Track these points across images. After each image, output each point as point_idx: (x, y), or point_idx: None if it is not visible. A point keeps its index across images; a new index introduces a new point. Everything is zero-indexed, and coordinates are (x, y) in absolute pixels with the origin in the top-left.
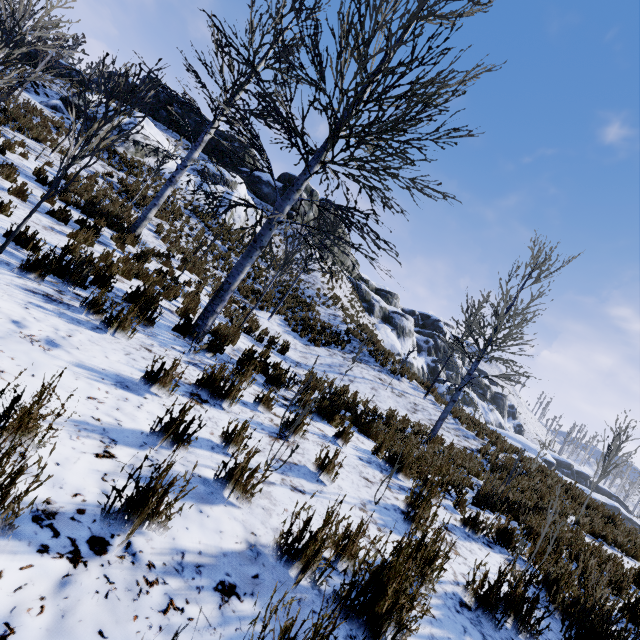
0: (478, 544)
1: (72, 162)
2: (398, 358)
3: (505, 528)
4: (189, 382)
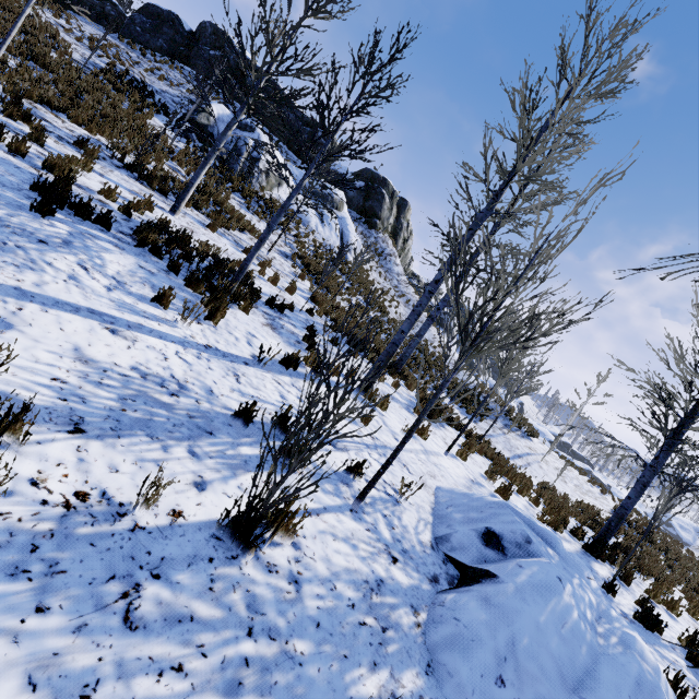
0: None
1: (655, 520)
2: None
3: None
4: (695, 626)
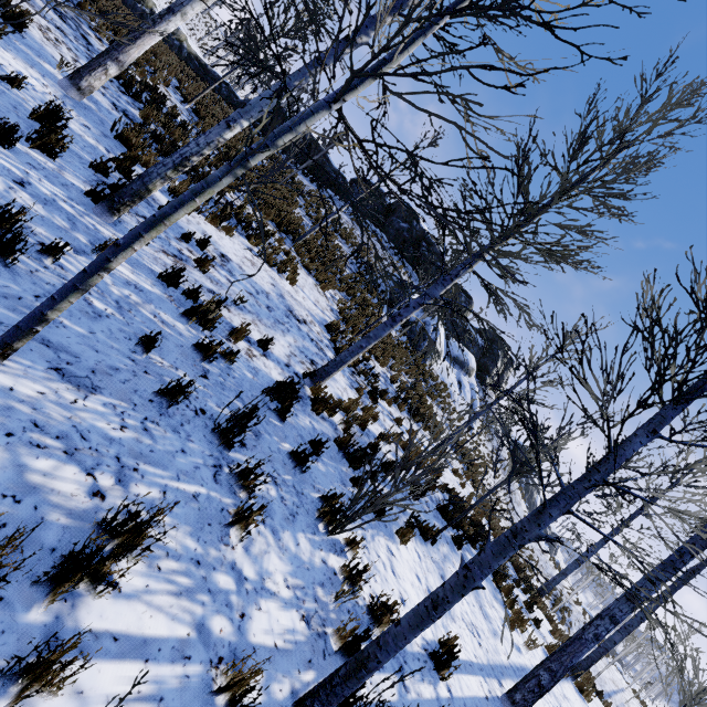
0: None
1: None
2: None
3: None
4: None
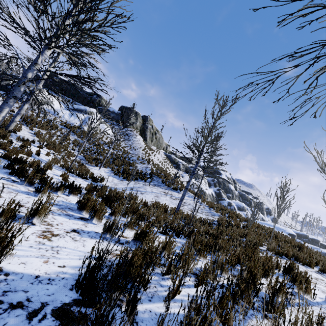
0: (104, 241)
1: None
2: (196, 190)
3: (144, 232)
4: None
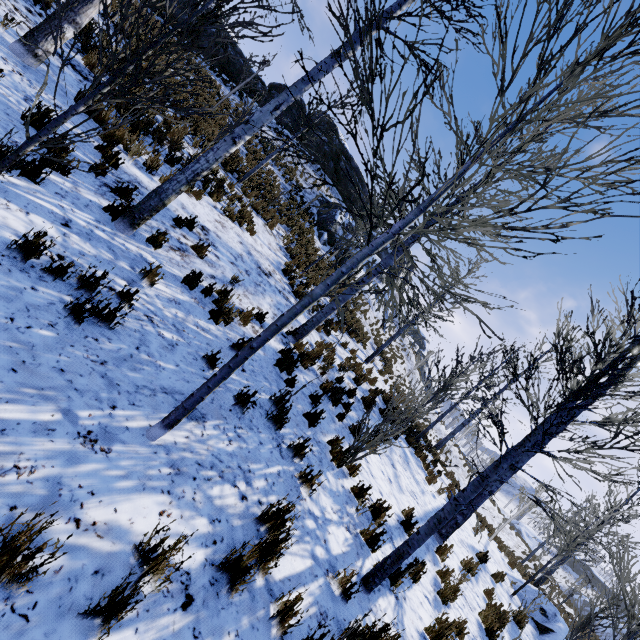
0: None
1: (574, 591)
2: None
3: None
4: None
